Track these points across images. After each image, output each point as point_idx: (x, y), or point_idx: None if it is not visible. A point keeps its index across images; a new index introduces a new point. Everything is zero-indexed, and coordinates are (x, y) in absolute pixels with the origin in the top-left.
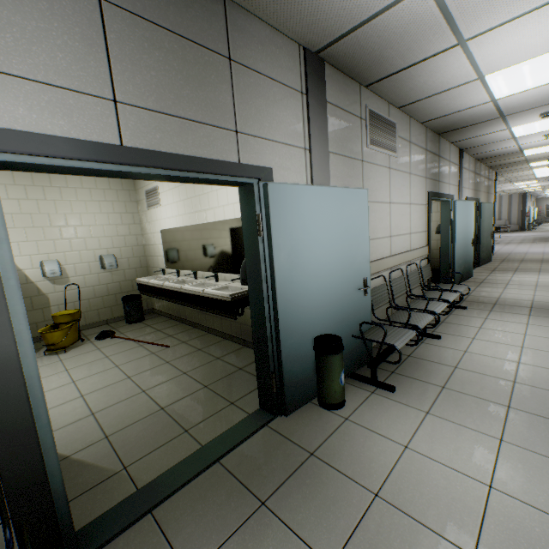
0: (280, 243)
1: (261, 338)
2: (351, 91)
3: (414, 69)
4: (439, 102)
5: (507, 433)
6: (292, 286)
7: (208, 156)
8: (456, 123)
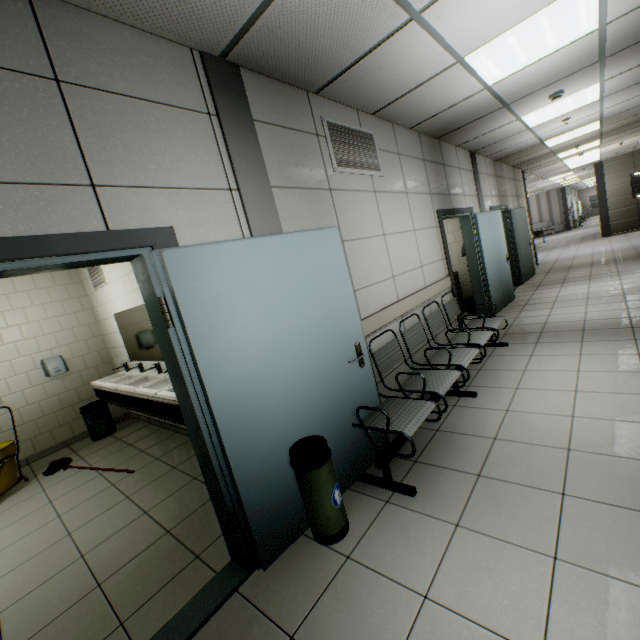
0: (204, 331)
1: (208, 467)
2: (294, 102)
3: (369, 61)
4: (421, 99)
5: (563, 544)
6: (237, 387)
7: (41, 231)
8: (453, 122)
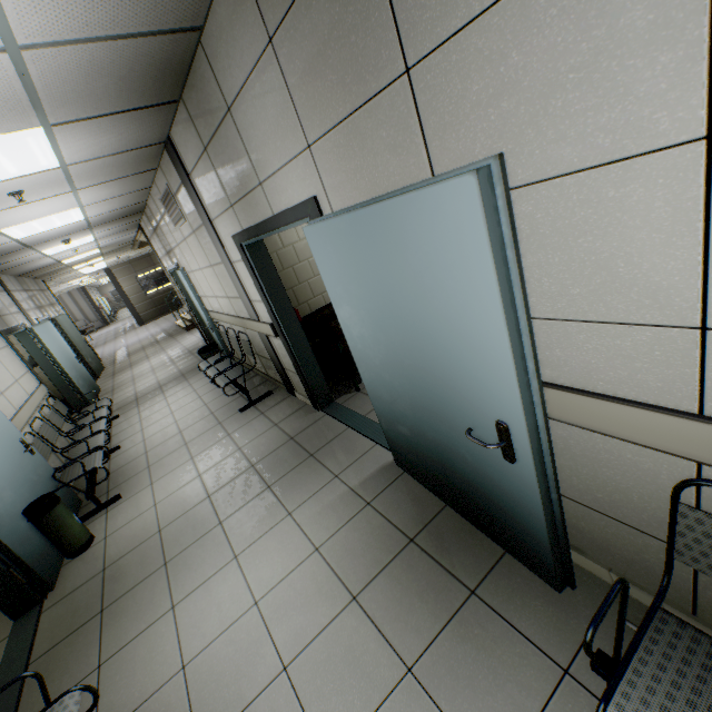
0: None
1: None
2: None
3: None
4: None
5: (193, 453)
6: None
7: None
8: None
